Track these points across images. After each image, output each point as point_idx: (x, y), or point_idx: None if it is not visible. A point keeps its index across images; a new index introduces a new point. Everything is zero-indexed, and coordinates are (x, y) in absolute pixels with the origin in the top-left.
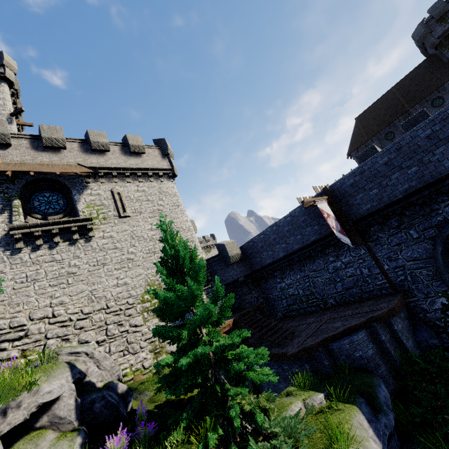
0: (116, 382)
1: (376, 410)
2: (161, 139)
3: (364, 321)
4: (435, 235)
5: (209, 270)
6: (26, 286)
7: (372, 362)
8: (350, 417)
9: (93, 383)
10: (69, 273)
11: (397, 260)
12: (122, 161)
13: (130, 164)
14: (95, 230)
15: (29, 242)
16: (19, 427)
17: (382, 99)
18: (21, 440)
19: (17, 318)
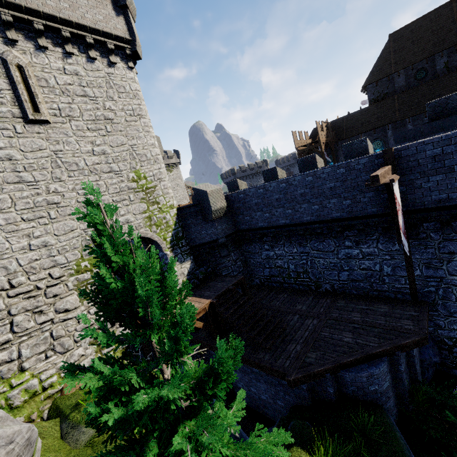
0: None
1: None
2: None
3: (388, 349)
4: None
5: (180, 223)
6: None
7: (385, 396)
8: None
9: None
10: None
11: (437, 270)
12: None
13: (43, 4)
14: None
15: None
16: None
17: (434, 15)
18: None
19: None
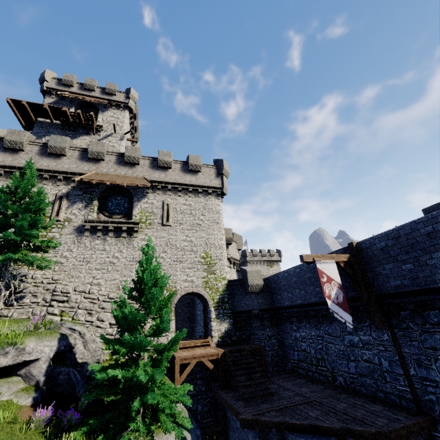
0: (89, 364)
1: None
2: (219, 159)
3: (337, 428)
4: None
5: (228, 291)
6: (81, 264)
7: None
8: None
9: (73, 358)
10: (110, 263)
11: (429, 370)
12: (179, 177)
13: (185, 180)
14: (140, 232)
15: (94, 233)
16: (2, 369)
17: None
18: (4, 378)
19: (67, 286)
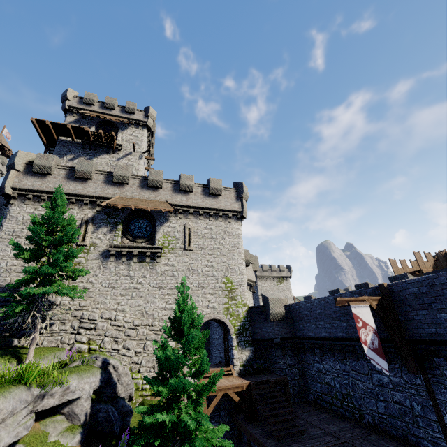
0: (124, 399)
1: None
2: (239, 182)
3: None
4: None
5: (248, 318)
6: (107, 290)
7: None
8: None
9: (109, 393)
10: (135, 288)
11: None
12: (200, 200)
13: (206, 204)
14: (163, 257)
15: (118, 257)
16: (49, 409)
17: None
18: (50, 417)
19: (94, 313)
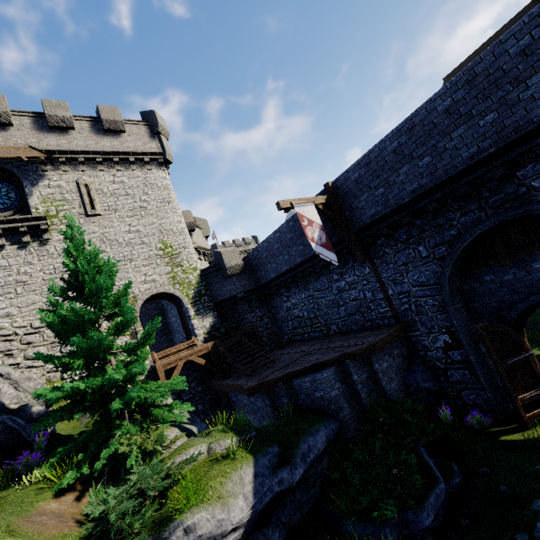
0: (33, 405)
1: (285, 462)
2: (149, 111)
3: (336, 357)
4: (446, 254)
5: (204, 283)
6: None
7: (334, 404)
8: (232, 470)
9: (2, 405)
10: (17, 282)
11: (402, 284)
12: (92, 142)
13: (103, 146)
14: (53, 231)
15: None
16: None
17: (485, 48)
18: None
19: None
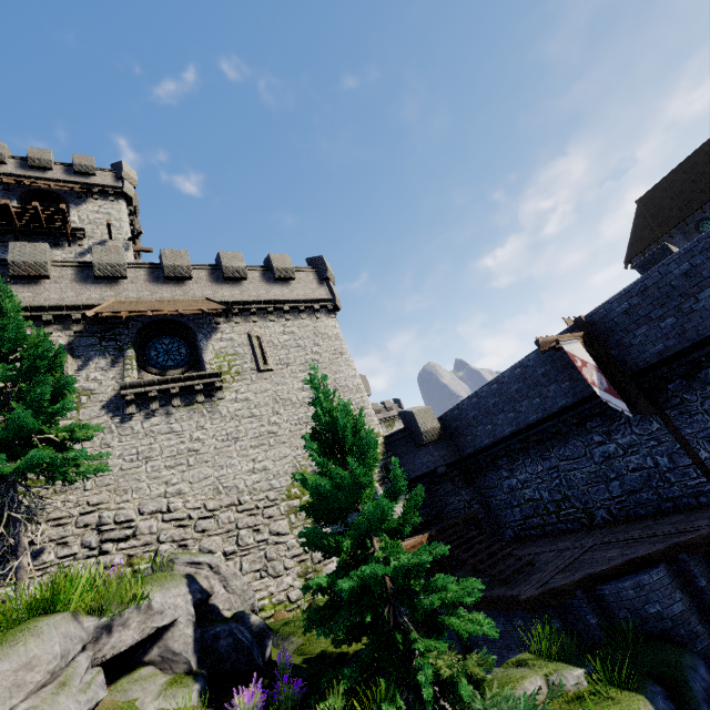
0: (249, 613)
1: None
2: (317, 257)
3: (662, 550)
4: None
5: (389, 453)
6: (136, 466)
7: (683, 627)
8: None
9: (218, 610)
10: (190, 451)
11: None
12: (263, 291)
13: (274, 295)
14: (226, 390)
15: (143, 406)
16: (124, 655)
17: (685, 166)
18: (125, 676)
19: (124, 510)
